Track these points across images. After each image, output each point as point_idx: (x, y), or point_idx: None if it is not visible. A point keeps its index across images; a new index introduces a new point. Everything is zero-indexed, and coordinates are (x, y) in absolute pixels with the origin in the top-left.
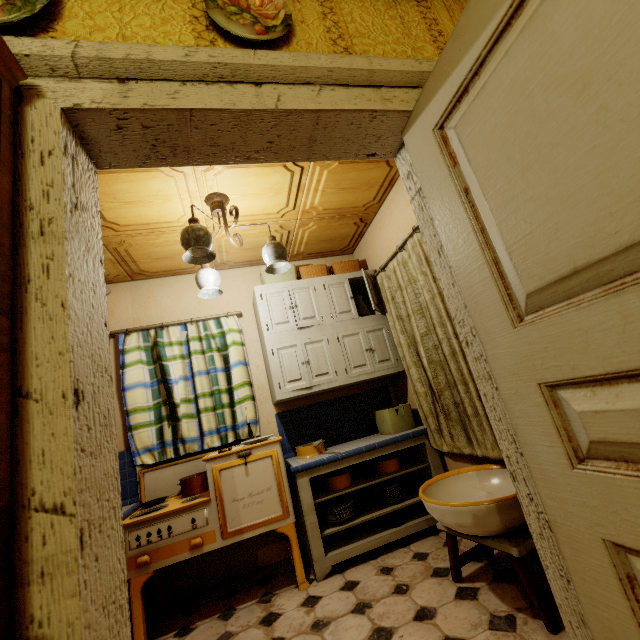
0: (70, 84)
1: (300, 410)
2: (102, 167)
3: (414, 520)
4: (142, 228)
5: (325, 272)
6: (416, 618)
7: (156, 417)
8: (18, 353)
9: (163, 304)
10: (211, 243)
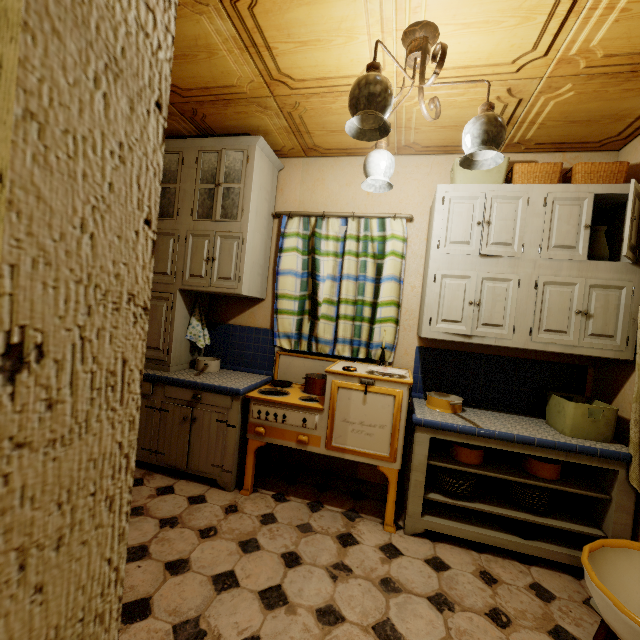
0: None
1: (447, 353)
2: None
3: (550, 544)
4: (318, 85)
5: (556, 177)
6: None
7: (299, 308)
8: None
9: (330, 190)
10: (388, 107)
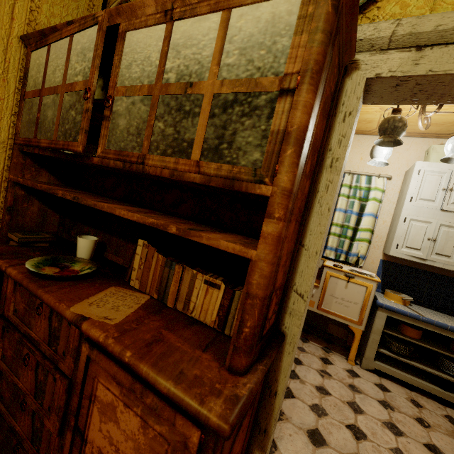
0: (379, 56)
1: (403, 267)
2: (366, 103)
3: None
4: None
5: None
6: (426, 445)
7: None
8: (304, 225)
9: None
10: (403, 133)
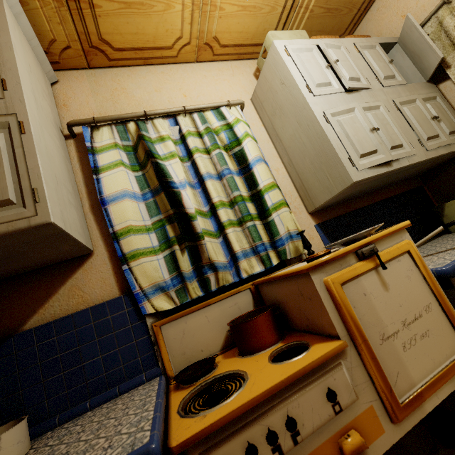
0: None
1: (342, 218)
2: None
3: None
4: None
5: None
6: None
7: (161, 240)
8: None
9: (137, 97)
10: None
